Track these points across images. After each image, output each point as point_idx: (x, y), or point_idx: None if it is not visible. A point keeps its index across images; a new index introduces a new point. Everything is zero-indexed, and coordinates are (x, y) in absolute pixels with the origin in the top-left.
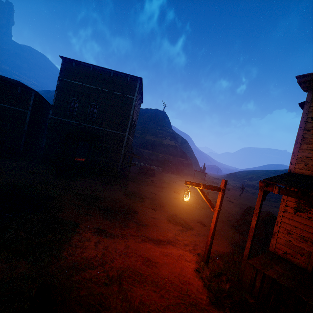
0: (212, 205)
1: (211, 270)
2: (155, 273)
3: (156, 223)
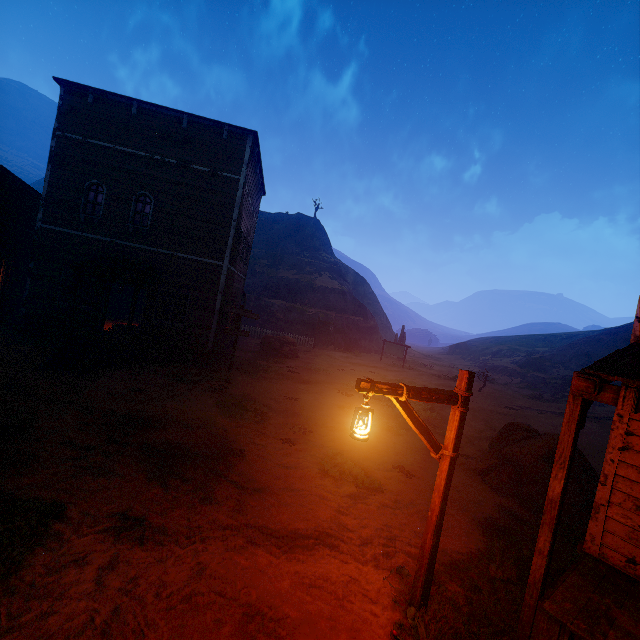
0: (434, 442)
1: (437, 634)
2: None
3: (290, 482)
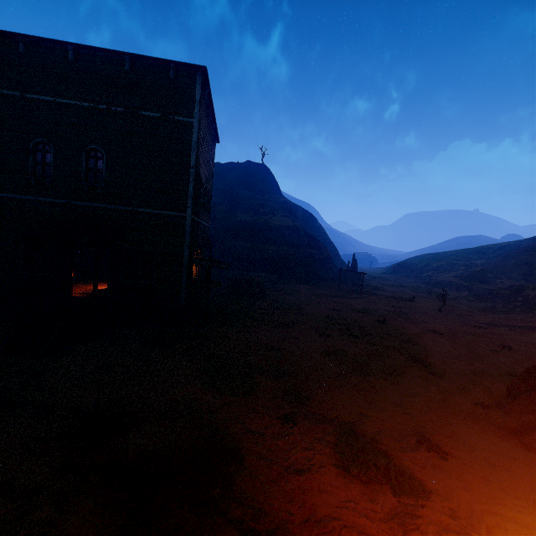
0: None
1: None
2: None
3: (309, 503)
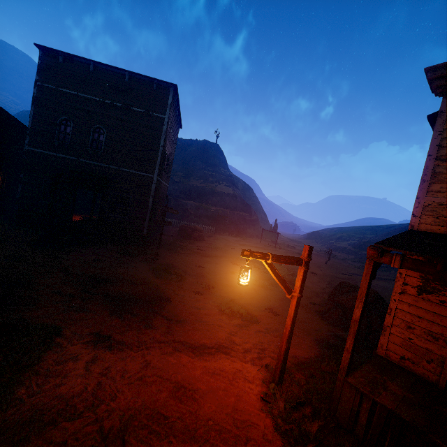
0: (288, 288)
1: (286, 397)
2: (192, 413)
3: (200, 317)
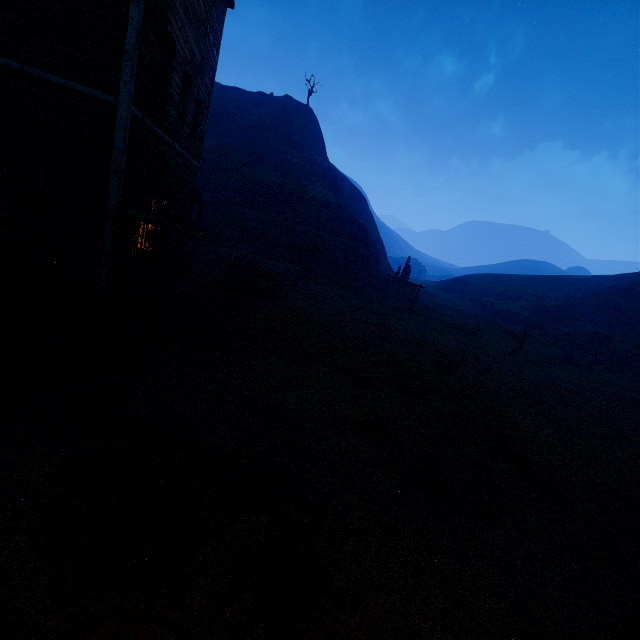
0: None
1: None
2: None
3: None
